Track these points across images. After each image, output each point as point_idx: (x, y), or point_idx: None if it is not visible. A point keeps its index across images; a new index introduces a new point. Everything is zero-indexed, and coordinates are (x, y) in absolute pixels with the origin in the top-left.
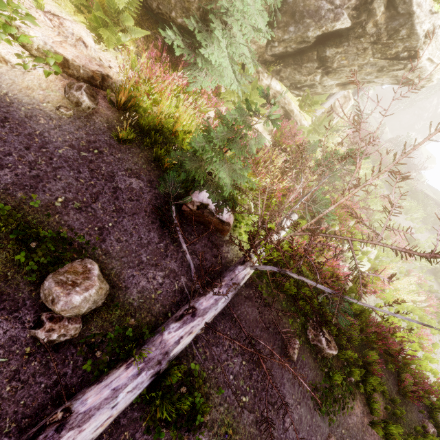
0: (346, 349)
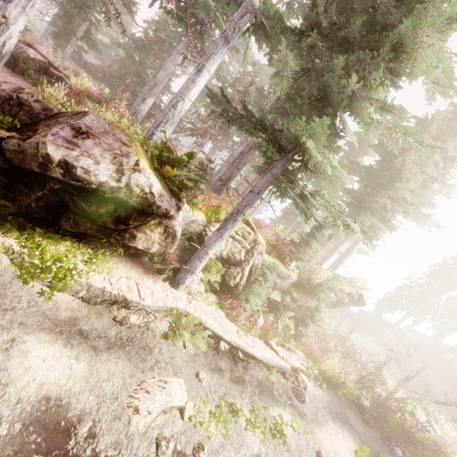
0: (416, 444)
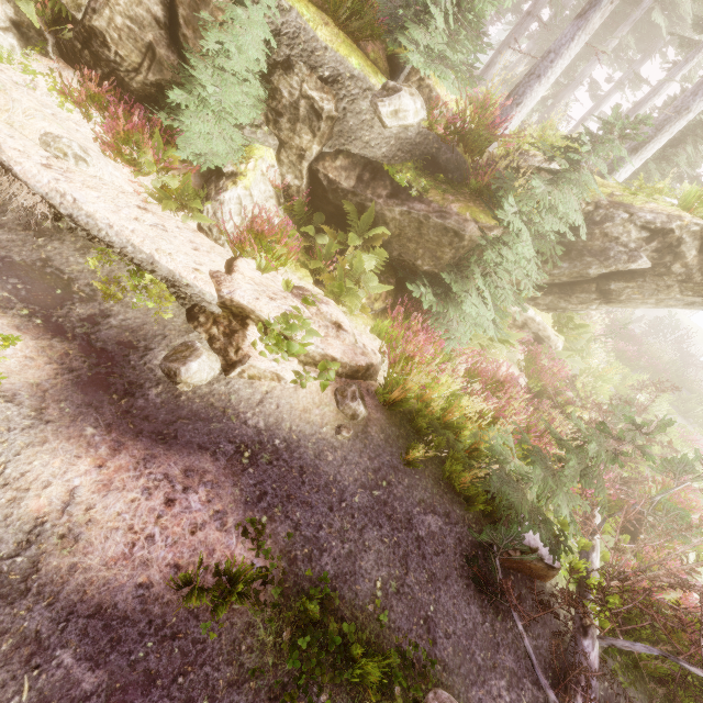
0: None
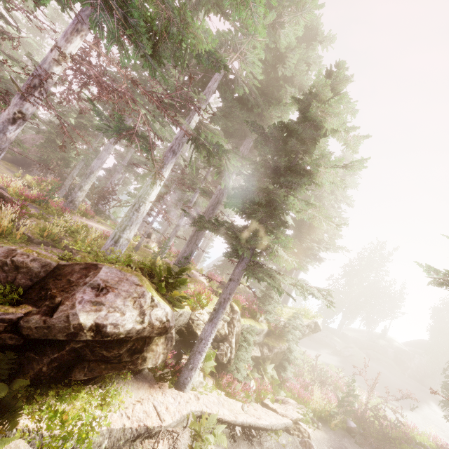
0: (394, 442)
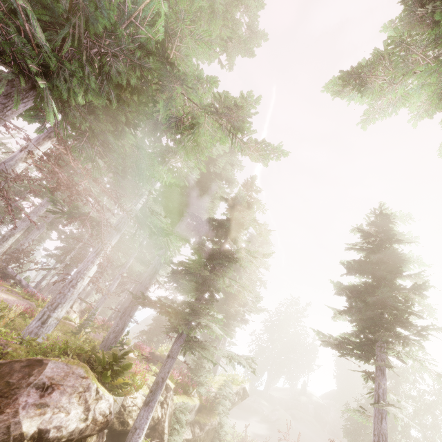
0: None
